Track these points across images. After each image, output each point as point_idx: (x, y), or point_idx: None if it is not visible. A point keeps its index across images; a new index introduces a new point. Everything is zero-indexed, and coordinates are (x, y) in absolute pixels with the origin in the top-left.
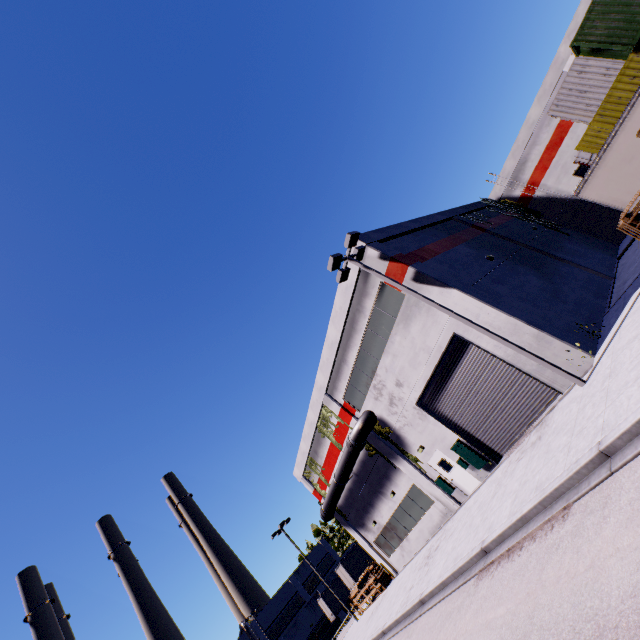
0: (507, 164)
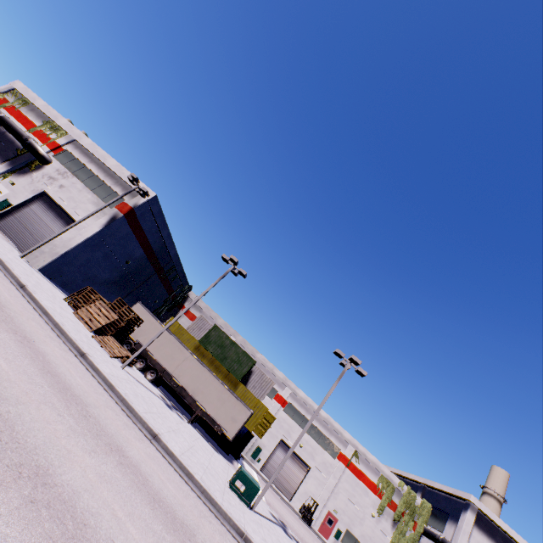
0: (204, 304)
